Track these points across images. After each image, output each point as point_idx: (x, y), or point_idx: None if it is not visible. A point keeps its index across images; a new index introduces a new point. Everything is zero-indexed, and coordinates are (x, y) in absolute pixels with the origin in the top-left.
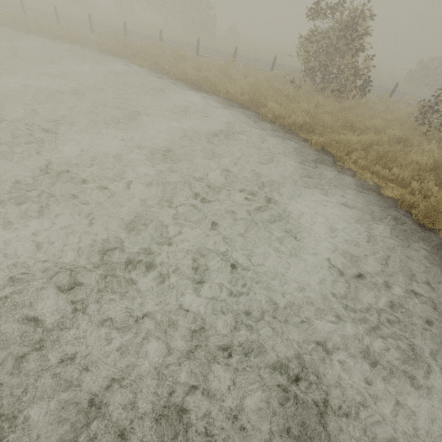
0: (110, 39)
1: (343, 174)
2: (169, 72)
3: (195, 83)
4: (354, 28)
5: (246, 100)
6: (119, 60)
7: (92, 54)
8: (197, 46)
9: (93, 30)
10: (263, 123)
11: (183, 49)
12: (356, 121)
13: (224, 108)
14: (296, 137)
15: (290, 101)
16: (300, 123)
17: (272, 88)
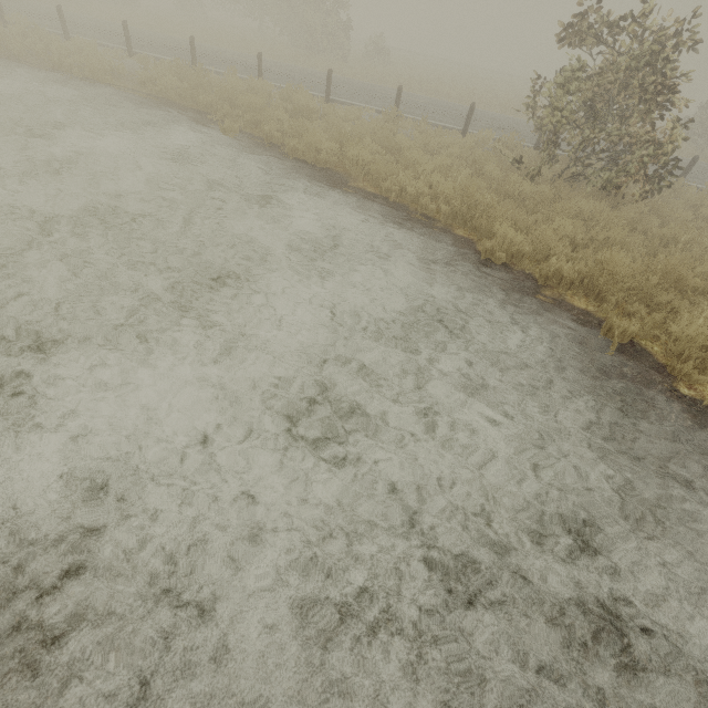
0: (166, 73)
1: (707, 427)
2: (282, 143)
3: (335, 169)
4: (662, 68)
5: (444, 213)
6: (183, 117)
7: (131, 104)
8: (328, 84)
9: (132, 52)
10: (490, 272)
11: (304, 93)
12: (689, 274)
13: (404, 233)
14: (566, 309)
15: (526, 210)
16: (570, 276)
17: (481, 175)
